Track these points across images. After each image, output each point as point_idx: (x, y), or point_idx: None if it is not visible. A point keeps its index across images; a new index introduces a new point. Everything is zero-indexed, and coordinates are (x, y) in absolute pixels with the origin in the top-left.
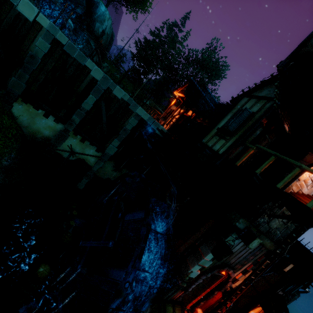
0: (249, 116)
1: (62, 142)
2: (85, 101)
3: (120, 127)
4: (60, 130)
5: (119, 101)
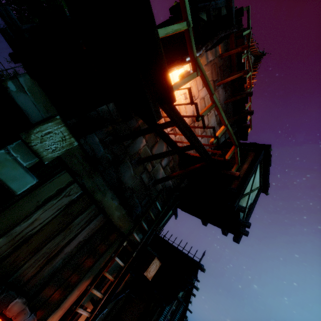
0: None
1: None
2: None
3: None
4: None
5: None
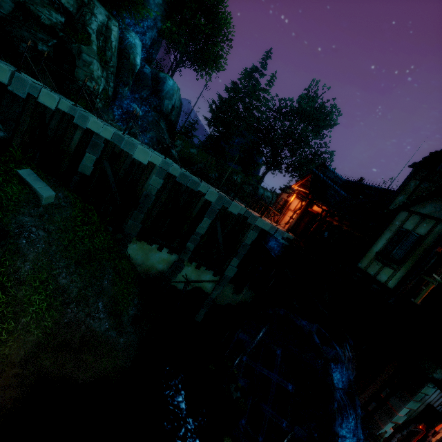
0: (416, 240)
1: (177, 273)
2: (200, 225)
3: (238, 244)
4: (175, 262)
5: (235, 217)
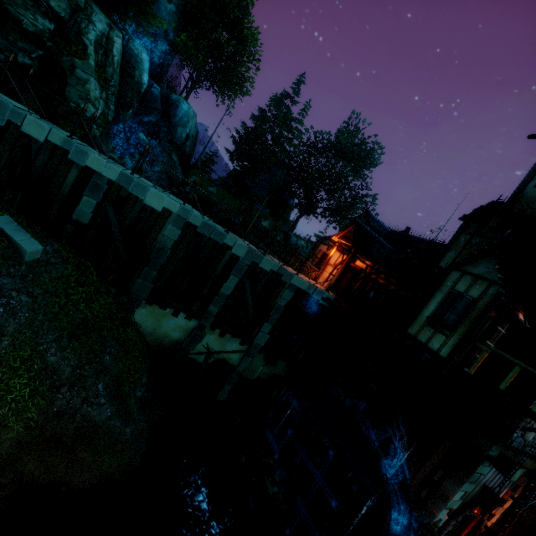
0: (469, 303)
1: (196, 343)
2: (225, 284)
3: (270, 306)
4: (194, 329)
5: (267, 274)
